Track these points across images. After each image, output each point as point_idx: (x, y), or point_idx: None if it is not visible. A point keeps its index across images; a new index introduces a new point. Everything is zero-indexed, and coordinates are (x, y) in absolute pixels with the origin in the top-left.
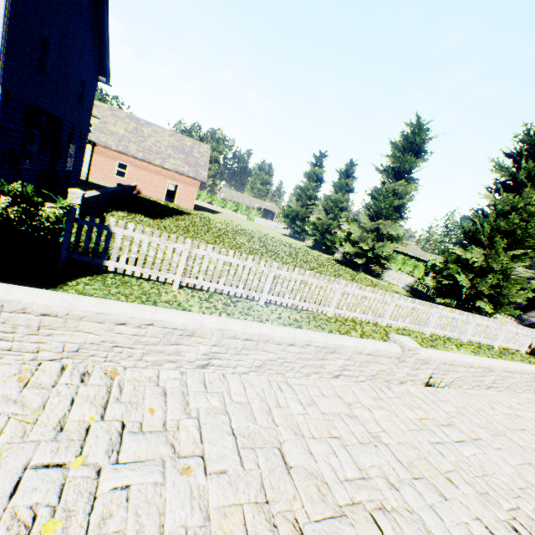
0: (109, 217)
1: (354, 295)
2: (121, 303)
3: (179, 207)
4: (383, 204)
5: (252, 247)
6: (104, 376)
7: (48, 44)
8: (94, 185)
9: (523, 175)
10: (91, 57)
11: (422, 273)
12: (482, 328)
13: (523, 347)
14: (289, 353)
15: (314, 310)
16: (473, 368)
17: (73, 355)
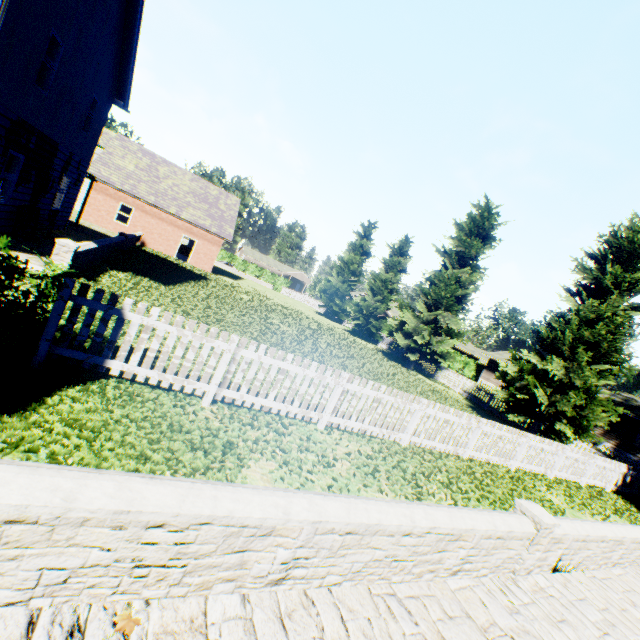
0: (106, 280)
1: (435, 418)
2: (159, 483)
3: (194, 268)
4: (444, 292)
5: (288, 331)
6: (112, 634)
7: (57, 48)
8: (85, 230)
9: (610, 280)
10: (109, 73)
11: (473, 372)
12: (570, 462)
13: (609, 484)
14: (402, 546)
15: (385, 437)
16: (604, 541)
17: (55, 590)
